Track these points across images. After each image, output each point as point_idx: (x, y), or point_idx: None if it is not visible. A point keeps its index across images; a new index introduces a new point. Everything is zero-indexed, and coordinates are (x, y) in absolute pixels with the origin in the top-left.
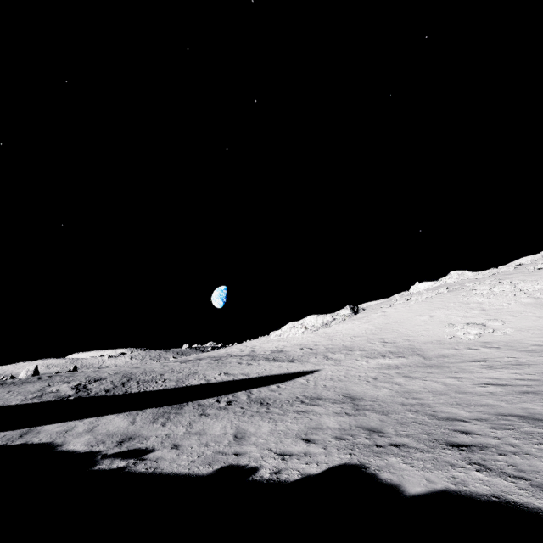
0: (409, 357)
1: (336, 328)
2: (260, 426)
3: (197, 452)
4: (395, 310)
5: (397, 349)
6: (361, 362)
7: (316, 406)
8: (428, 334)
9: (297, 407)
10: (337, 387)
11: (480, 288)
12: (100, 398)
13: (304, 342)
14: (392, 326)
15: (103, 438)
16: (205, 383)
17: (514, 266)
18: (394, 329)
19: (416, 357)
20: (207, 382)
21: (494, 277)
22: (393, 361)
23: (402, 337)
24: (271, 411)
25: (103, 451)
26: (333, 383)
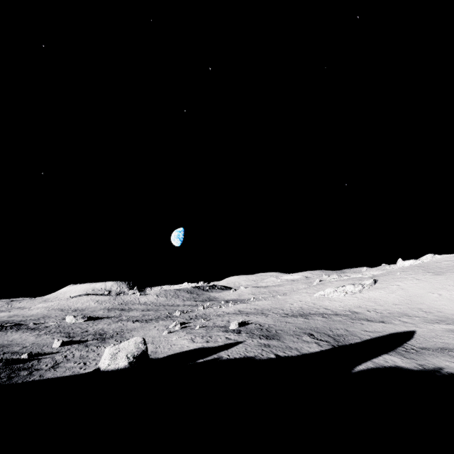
0: None
1: (369, 295)
2: None
3: None
4: (406, 285)
5: (440, 318)
6: (430, 326)
7: None
8: (448, 308)
9: (452, 353)
10: (448, 343)
11: None
12: (349, 346)
13: (359, 305)
14: (416, 299)
15: (409, 364)
16: (372, 337)
17: None
18: (421, 302)
19: None
20: (371, 337)
21: None
22: (449, 327)
23: (432, 308)
24: (444, 354)
25: (425, 369)
26: (442, 341)
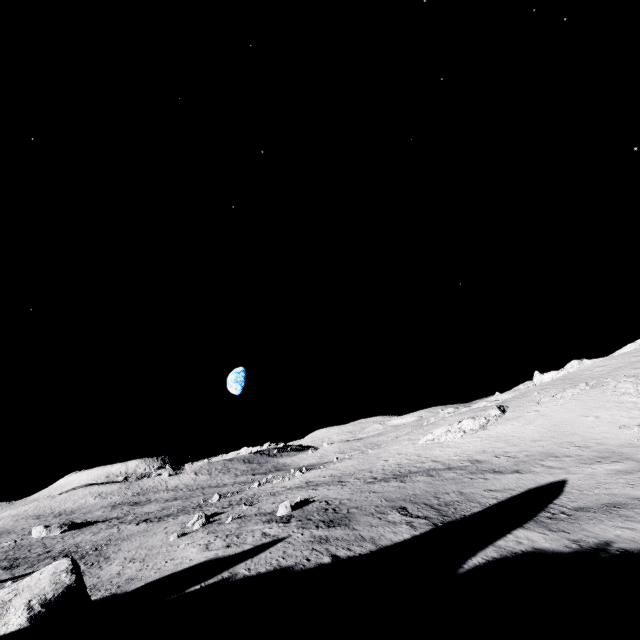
0: (624, 462)
1: (498, 430)
2: (632, 525)
3: (638, 541)
4: (548, 409)
5: (601, 454)
6: (589, 469)
7: (637, 509)
8: (612, 437)
9: (624, 511)
10: (617, 494)
11: (623, 386)
12: (461, 522)
13: (483, 448)
14: (564, 428)
15: (557, 543)
16: (499, 500)
17: (636, 359)
18: (571, 432)
19: (630, 461)
20: (498, 499)
21: (623, 370)
22: (616, 467)
23: (589, 440)
24: (611, 515)
25: (582, 548)
26: (607, 491)
